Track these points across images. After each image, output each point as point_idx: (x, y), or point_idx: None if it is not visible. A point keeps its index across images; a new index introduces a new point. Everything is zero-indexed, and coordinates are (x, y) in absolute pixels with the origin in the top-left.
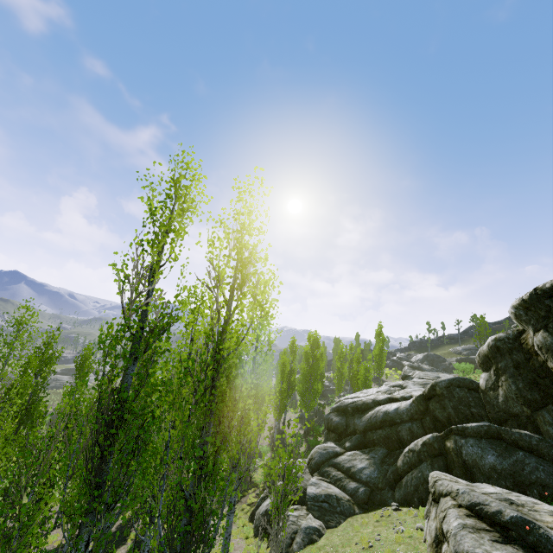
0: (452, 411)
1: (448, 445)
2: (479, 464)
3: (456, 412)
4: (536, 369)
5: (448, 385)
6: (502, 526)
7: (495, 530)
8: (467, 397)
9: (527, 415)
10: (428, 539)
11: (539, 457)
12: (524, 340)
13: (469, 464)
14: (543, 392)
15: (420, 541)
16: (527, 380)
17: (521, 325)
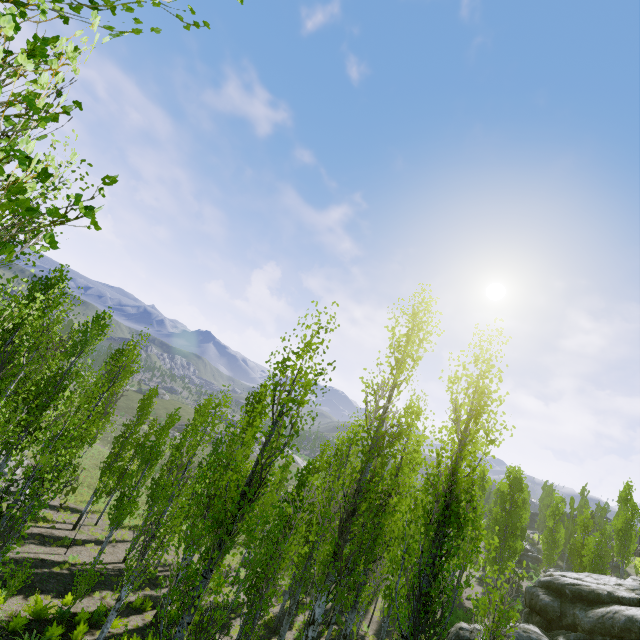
0: None
1: None
2: None
3: None
4: None
5: None
6: None
7: None
8: None
9: None
10: None
11: None
12: None
13: None
14: None
15: None
16: None
17: None
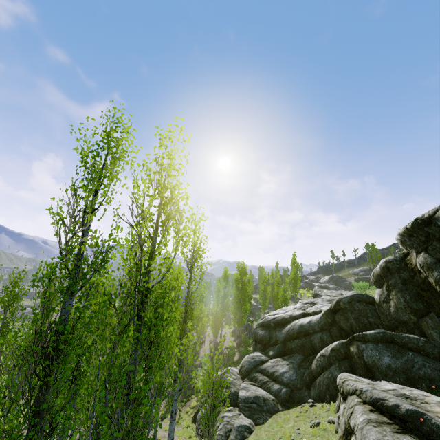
0: (354, 322)
1: (352, 350)
2: (378, 364)
3: (357, 322)
4: (419, 284)
5: (349, 301)
6: (400, 419)
7: (395, 423)
8: (365, 310)
9: (414, 321)
10: (339, 432)
11: (425, 356)
12: (409, 261)
13: (369, 365)
14: (425, 303)
15: (332, 433)
16: (413, 293)
17: (406, 249)
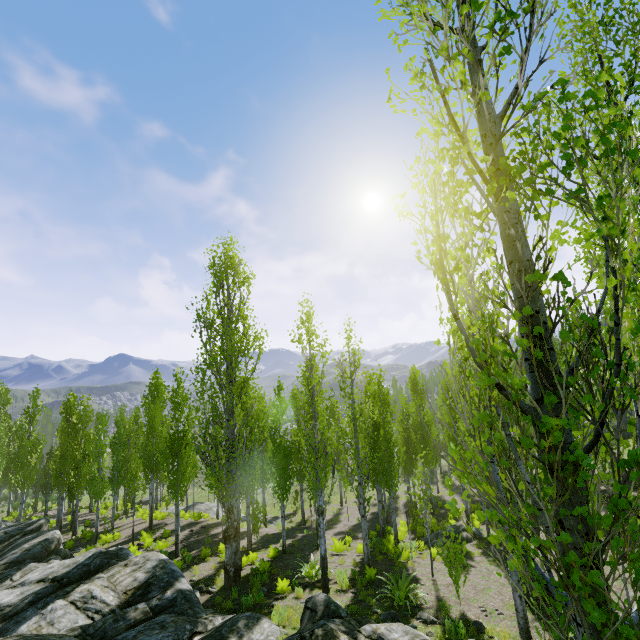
0: None
1: None
2: None
3: None
4: None
5: None
6: None
7: None
8: None
9: None
10: None
11: None
12: None
13: None
14: None
15: None
16: None
17: None
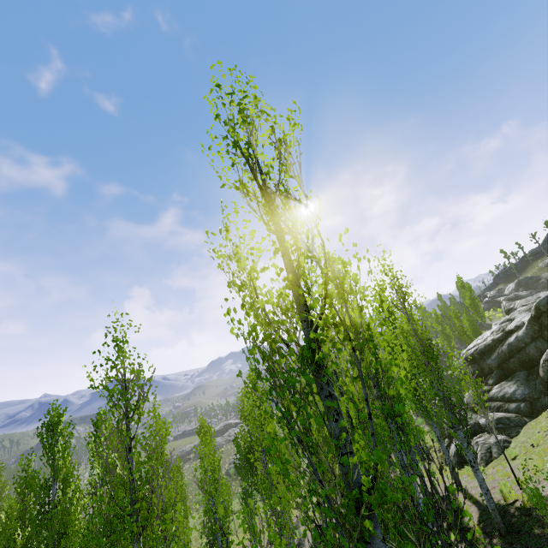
0: None
1: None
2: None
3: None
4: None
5: (547, 301)
6: None
7: None
8: None
9: None
10: None
11: None
12: None
13: None
14: None
15: None
16: None
17: None
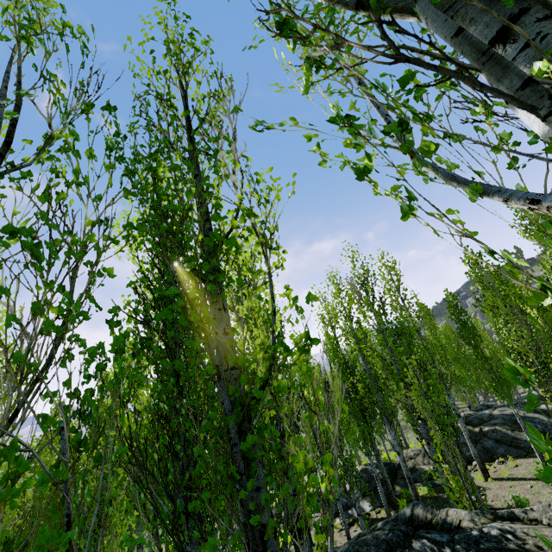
0: None
1: None
2: None
3: None
4: None
5: None
6: None
7: None
8: None
9: None
10: None
11: None
12: None
13: None
14: None
15: None
16: None
17: None
